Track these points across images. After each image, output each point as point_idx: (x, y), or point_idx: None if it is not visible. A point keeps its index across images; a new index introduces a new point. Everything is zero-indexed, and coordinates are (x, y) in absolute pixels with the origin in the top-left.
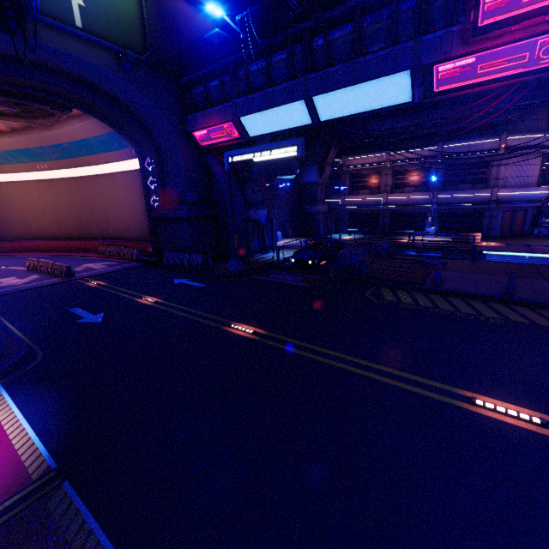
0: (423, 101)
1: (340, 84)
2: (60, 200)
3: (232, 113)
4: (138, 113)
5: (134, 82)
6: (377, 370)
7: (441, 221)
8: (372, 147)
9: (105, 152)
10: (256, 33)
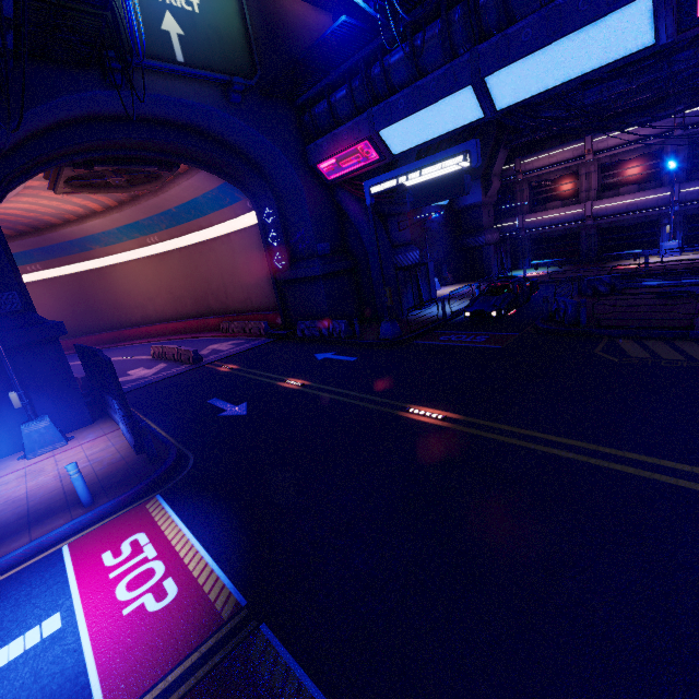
0: (675, 39)
1: (529, 47)
2: (174, 275)
3: (367, 128)
4: (251, 154)
5: (245, 116)
6: (663, 467)
7: (688, 229)
8: (585, 132)
9: (217, 210)
10: (400, 6)
